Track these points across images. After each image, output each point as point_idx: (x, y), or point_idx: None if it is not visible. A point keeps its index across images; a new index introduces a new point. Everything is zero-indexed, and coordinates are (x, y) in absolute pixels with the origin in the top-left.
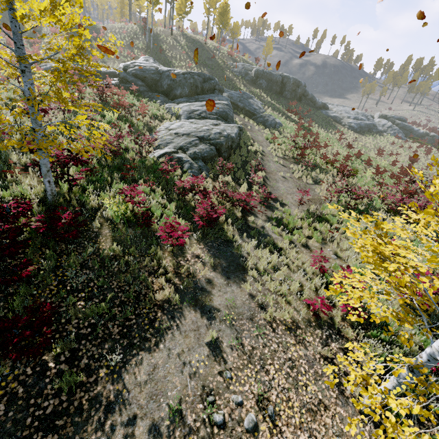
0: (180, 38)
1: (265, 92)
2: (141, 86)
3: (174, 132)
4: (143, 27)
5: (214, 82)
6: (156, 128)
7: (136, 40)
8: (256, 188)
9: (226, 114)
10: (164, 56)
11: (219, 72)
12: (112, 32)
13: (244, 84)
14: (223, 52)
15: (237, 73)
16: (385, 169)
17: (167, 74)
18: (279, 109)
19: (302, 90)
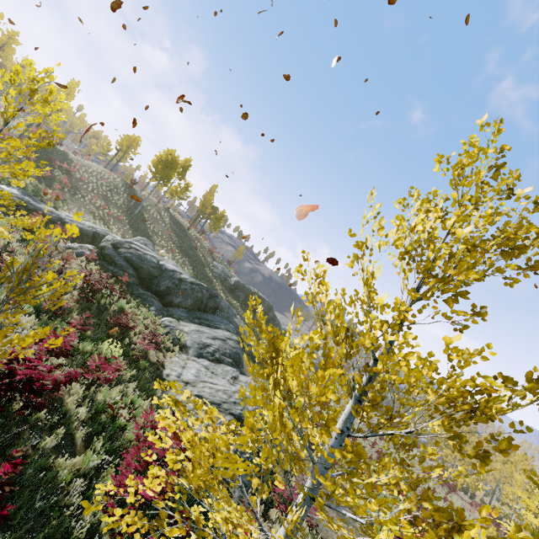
0: (164, 213)
1: (242, 306)
2: (132, 275)
3: (195, 391)
4: (127, 184)
5: (219, 301)
6: (162, 371)
7: (115, 194)
8: (306, 528)
9: (239, 358)
10: (145, 226)
11: (199, 267)
12: (87, 171)
13: (223, 289)
14: (204, 245)
15: (217, 274)
16: (371, 455)
17: (170, 274)
18: (257, 333)
19: (272, 315)
